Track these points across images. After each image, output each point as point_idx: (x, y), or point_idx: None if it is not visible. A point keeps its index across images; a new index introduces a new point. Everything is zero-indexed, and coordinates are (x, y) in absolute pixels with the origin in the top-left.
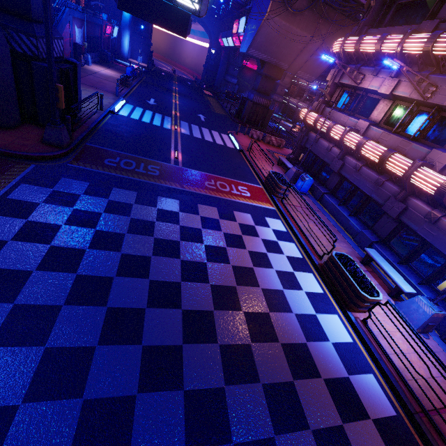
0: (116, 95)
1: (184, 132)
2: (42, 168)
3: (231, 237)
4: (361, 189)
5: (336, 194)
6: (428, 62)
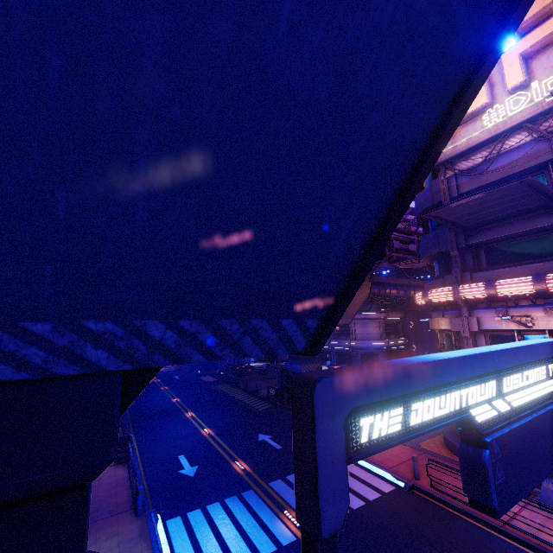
0: (136, 515)
1: None
2: None
3: None
4: None
5: None
6: None
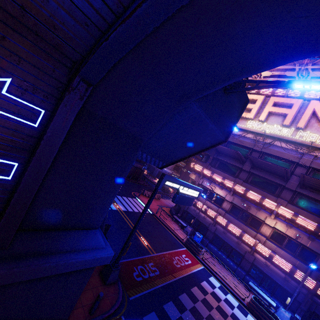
0: None
1: (123, 208)
2: (129, 317)
3: (219, 310)
4: (227, 243)
5: (213, 242)
6: (244, 196)
